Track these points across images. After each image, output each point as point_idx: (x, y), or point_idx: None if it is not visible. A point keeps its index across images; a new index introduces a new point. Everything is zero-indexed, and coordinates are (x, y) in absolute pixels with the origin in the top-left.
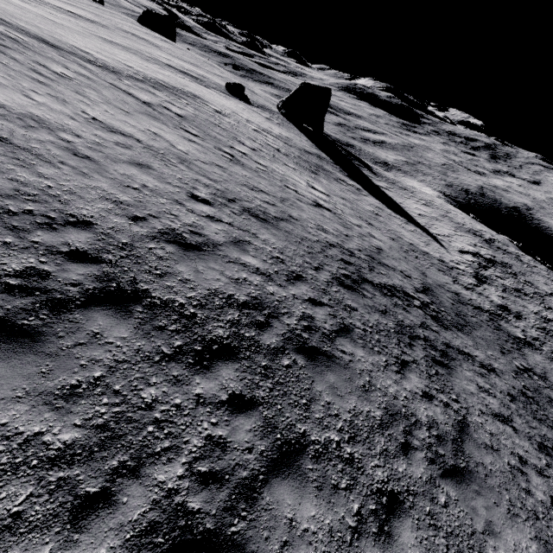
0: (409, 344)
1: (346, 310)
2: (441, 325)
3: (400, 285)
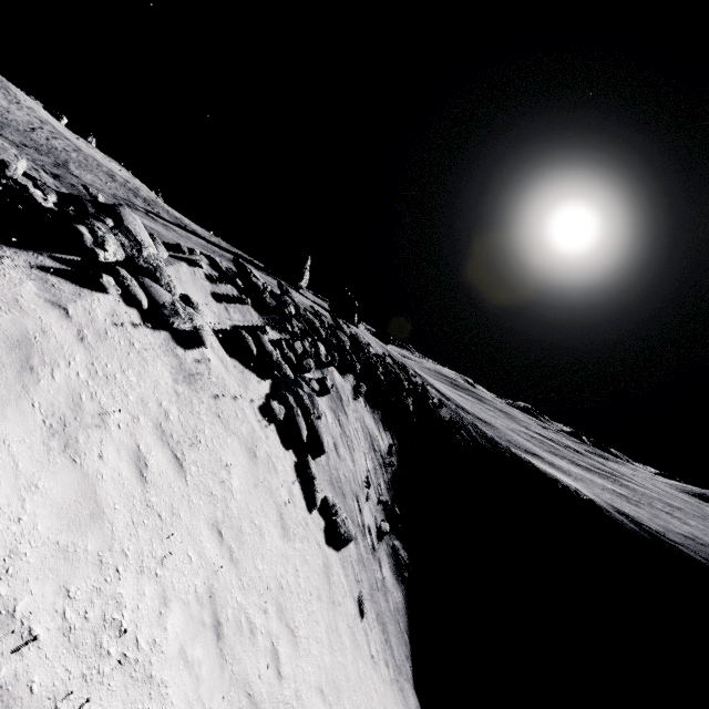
0: None
1: None
2: None
3: None
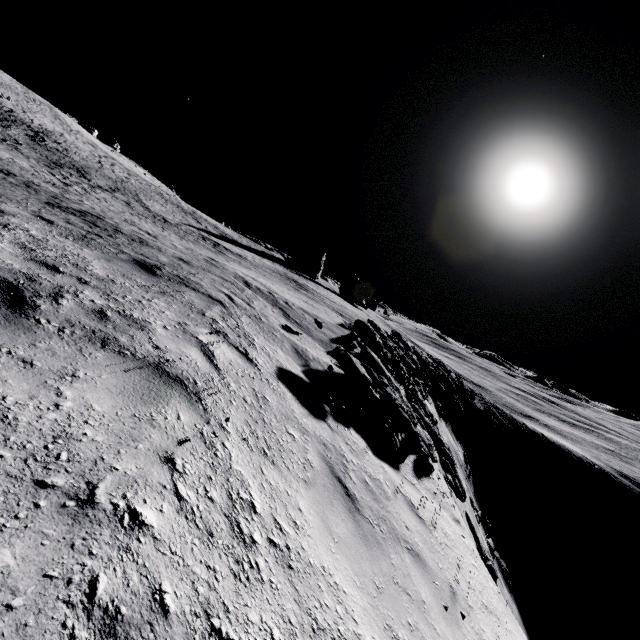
0: (0, 115)
1: (7, 114)
2: (28, 135)
3: (51, 143)
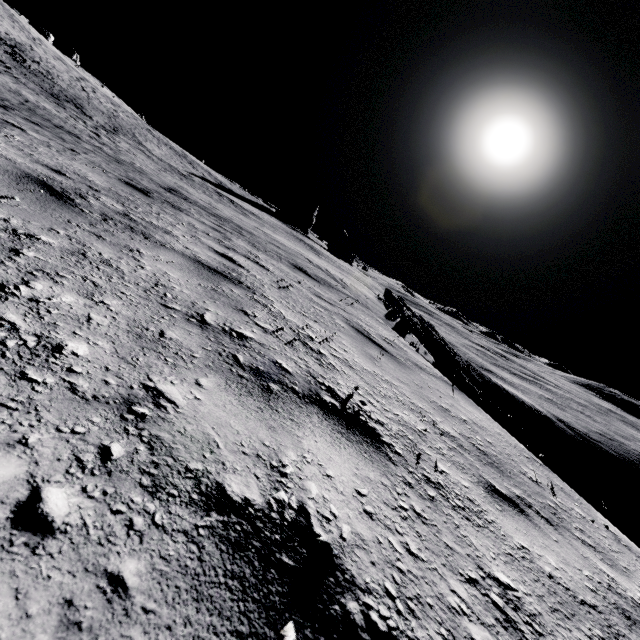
0: None
1: None
2: (8, 53)
3: (31, 63)
